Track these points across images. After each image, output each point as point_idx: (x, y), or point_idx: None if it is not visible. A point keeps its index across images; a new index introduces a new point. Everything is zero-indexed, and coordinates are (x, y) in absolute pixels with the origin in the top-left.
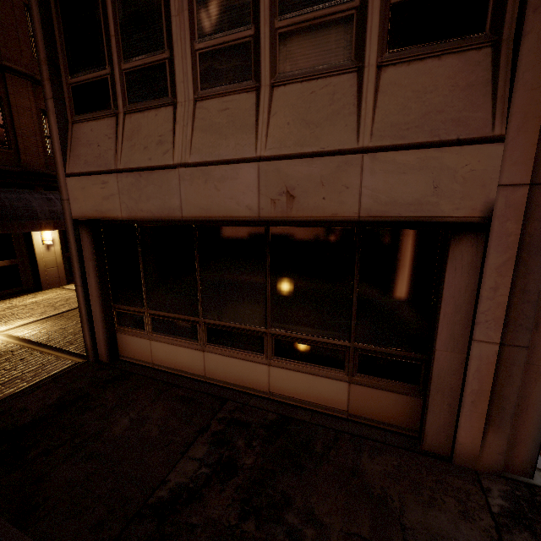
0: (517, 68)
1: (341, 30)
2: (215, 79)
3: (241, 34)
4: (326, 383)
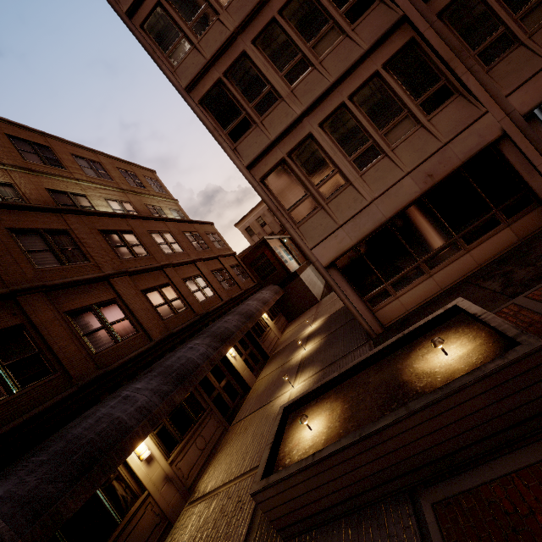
0: (475, 95)
1: (406, 121)
2: (365, 164)
3: (367, 144)
4: (499, 236)
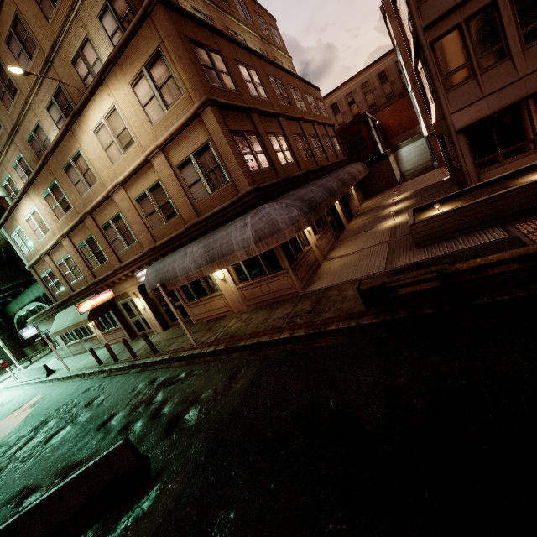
0: None
1: None
2: (532, 40)
3: None
4: None
